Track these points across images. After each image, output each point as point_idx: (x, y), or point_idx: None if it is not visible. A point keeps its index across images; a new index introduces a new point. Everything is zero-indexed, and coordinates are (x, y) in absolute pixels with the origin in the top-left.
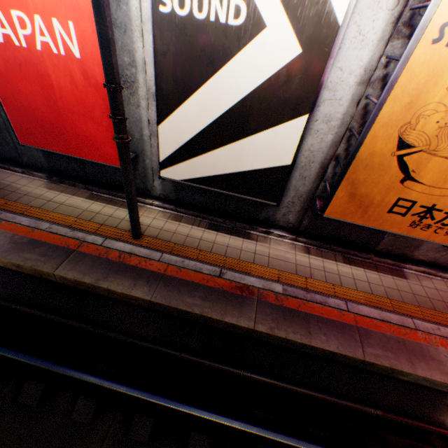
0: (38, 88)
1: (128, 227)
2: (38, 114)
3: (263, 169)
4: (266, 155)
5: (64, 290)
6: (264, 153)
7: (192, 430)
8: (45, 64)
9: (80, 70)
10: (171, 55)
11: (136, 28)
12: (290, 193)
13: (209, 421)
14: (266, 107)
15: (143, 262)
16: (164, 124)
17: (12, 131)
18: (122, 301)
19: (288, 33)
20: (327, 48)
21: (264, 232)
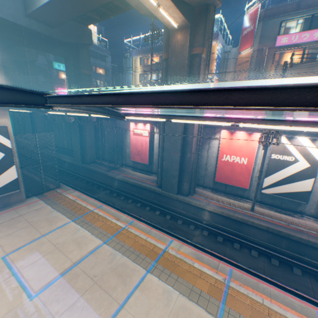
0: (229, 169)
1: (246, 207)
2: (225, 174)
3: (299, 191)
4: (300, 187)
5: (233, 222)
6: (299, 187)
7: (293, 266)
8: (234, 164)
9: (244, 166)
10: (271, 164)
11: (258, 157)
12: (309, 201)
13: (298, 266)
14: (300, 176)
15: (258, 217)
16: (266, 178)
17: (205, 177)
18: (254, 227)
19: (305, 162)
20: (316, 165)
21: (299, 215)
